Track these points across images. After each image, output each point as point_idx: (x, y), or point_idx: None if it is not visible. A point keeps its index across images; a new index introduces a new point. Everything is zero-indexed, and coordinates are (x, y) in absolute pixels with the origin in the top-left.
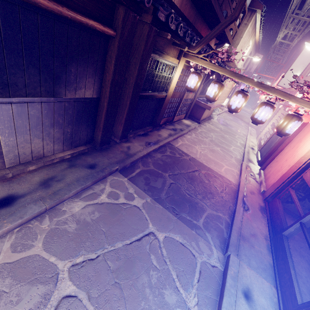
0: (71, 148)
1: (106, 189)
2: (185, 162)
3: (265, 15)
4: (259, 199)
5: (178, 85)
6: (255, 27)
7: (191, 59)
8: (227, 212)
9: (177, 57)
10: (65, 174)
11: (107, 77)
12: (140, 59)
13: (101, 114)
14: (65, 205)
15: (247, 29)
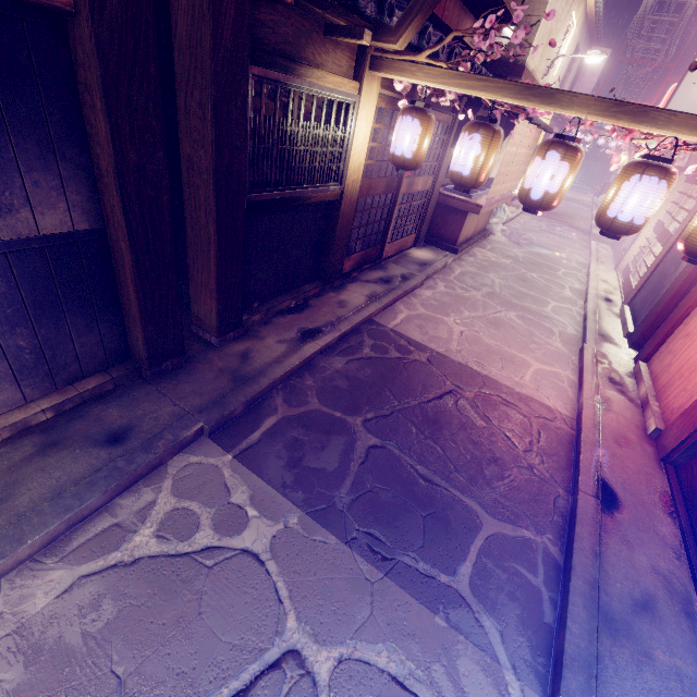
0: (58, 388)
1: (159, 503)
2: (415, 370)
3: None
4: (647, 459)
5: (377, 157)
6: None
7: (392, 73)
8: (550, 520)
9: (353, 75)
10: (20, 480)
11: (101, 159)
12: (211, 86)
13: (123, 276)
14: (3, 591)
15: None
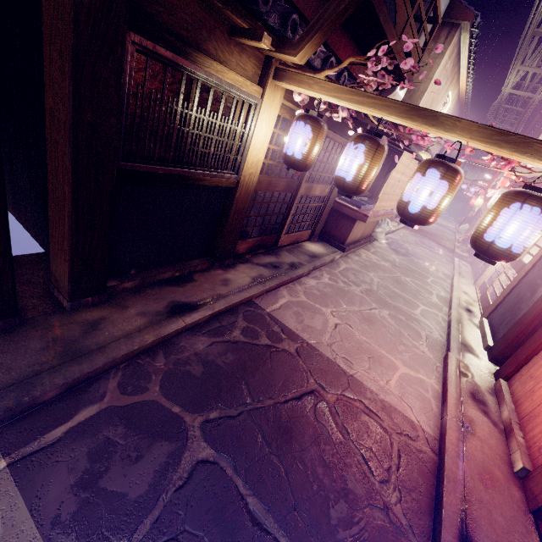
0: None
1: None
2: (280, 361)
3: (478, 35)
4: (516, 509)
5: (279, 159)
6: (458, 63)
7: (292, 83)
8: None
9: (258, 82)
10: None
11: None
12: (69, 34)
13: None
14: None
15: (443, 63)
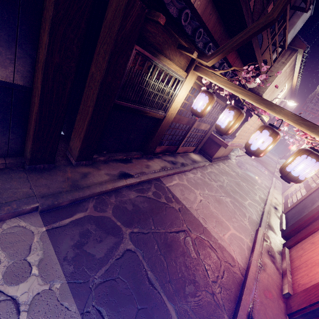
0: None
1: None
2: (170, 212)
3: (307, 57)
4: (280, 311)
5: (186, 108)
6: (294, 69)
7: (202, 74)
8: None
9: (186, 70)
10: None
11: (40, 54)
12: (112, 45)
13: (32, 114)
14: None
15: (284, 69)
